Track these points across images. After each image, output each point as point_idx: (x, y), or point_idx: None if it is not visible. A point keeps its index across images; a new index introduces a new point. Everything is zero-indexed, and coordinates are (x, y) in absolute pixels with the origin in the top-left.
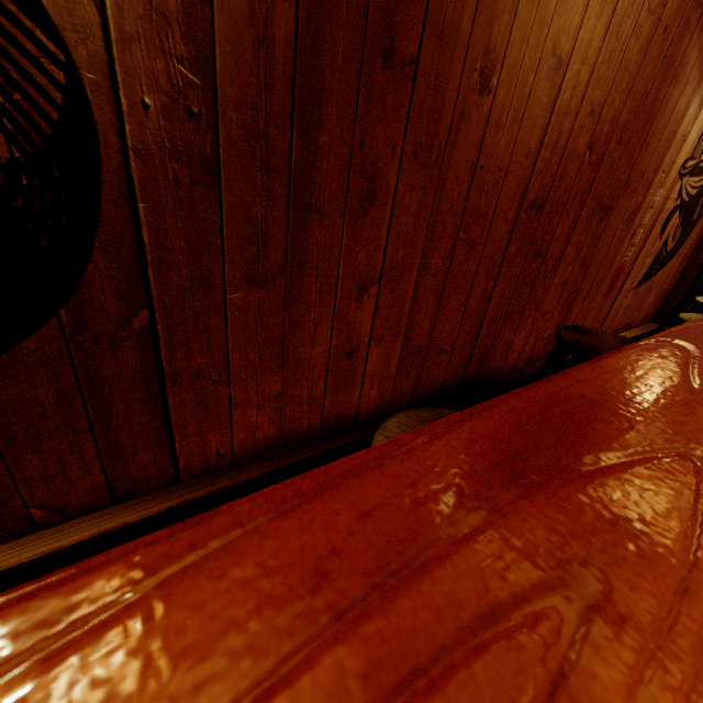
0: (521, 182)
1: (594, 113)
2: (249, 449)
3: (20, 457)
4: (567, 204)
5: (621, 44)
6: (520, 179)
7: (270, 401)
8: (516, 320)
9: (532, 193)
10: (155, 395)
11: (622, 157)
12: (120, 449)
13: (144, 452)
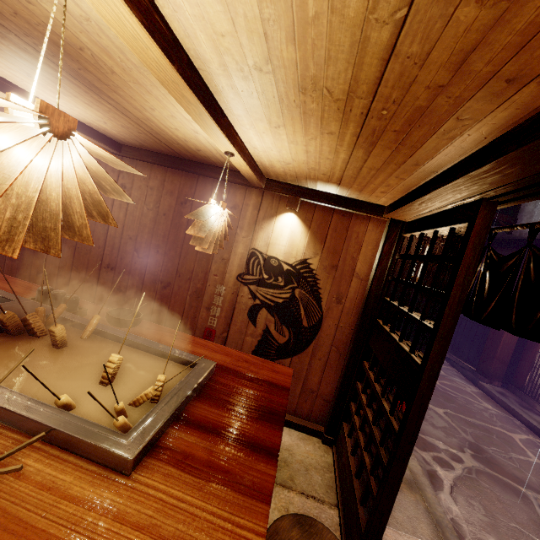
0: (99, 256)
1: (133, 239)
2: None
3: None
4: (131, 272)
5: (137, 218)
6: (98, 255)
7: None
8: None
9: (106, 261)
10: None
11: (165, 259)
12: None
13: None
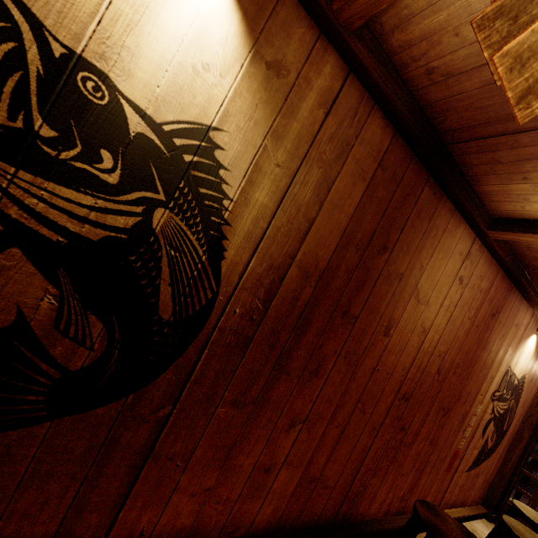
0: (398, 382)
1: (441, 356)
2: (164, 535)
3: (26, 490)
4: (423, 401)
5: (455, 328)
6: (397, 380)
7: (201, 493)
8: (382, 474)
9: (403, 390)
10: (137, 466)
11: (456, 381)
12: (86, 504)
13: (98, 512)
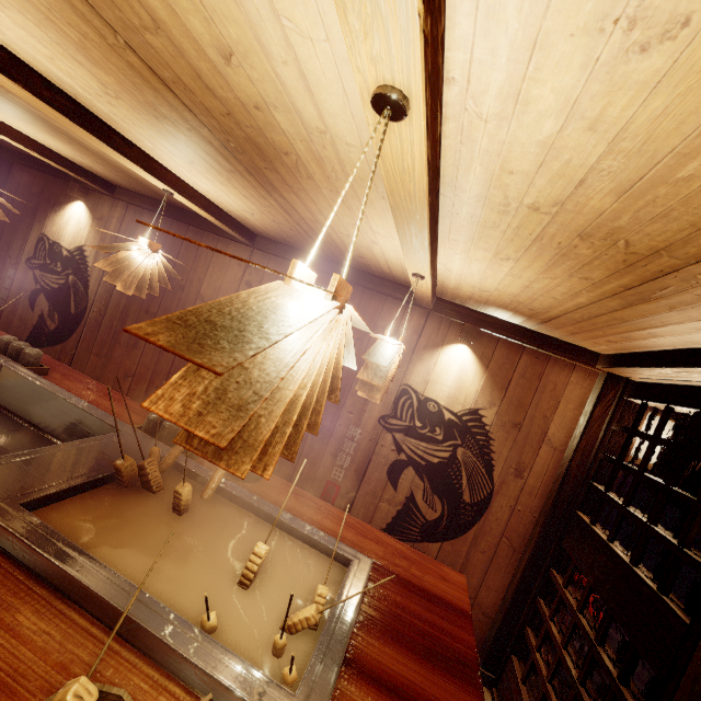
0: None
1: None
2: None
3: None
4: None
5: None
6: None
7: None
8: None
9: None
10: None
11: None
12: None
13: None
